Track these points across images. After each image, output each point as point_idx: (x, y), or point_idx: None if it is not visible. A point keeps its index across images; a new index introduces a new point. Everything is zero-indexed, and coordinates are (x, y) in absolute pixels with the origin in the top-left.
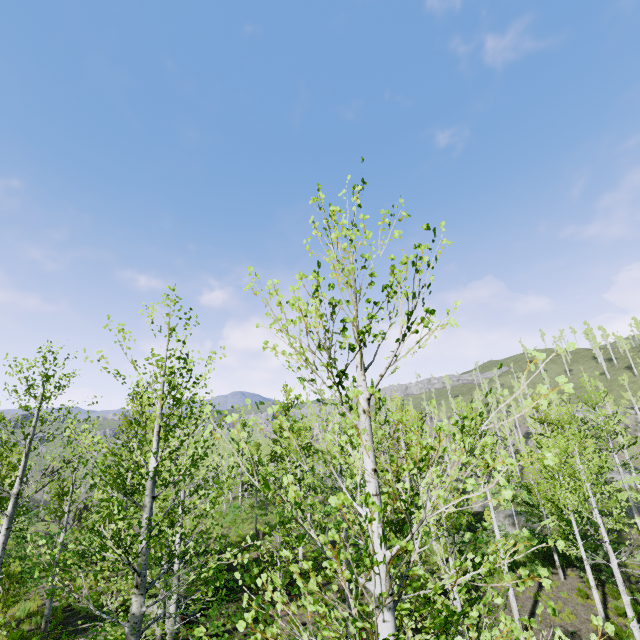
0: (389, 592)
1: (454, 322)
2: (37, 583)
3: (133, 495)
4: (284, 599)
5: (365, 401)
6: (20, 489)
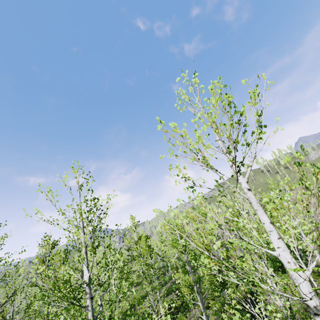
0: (319, 301)
1: (280, 128)
2: None
3: (79, 300)
4: None
5: (246, 183)
6: None
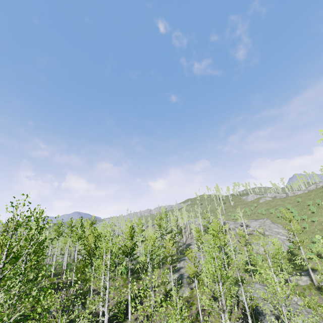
0: None
1: None
2: None
3: None
4: None
5: None
6: None
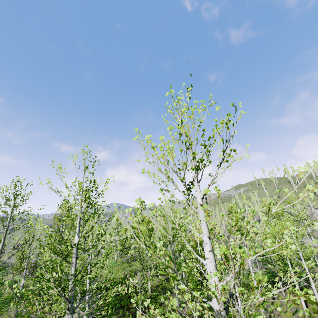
0: (223, 307)
1: (247, 155)
2: (7, 309)
3: (66, 257)
4: (177, 316)
5: (200, 199)
6: (0, 256)
